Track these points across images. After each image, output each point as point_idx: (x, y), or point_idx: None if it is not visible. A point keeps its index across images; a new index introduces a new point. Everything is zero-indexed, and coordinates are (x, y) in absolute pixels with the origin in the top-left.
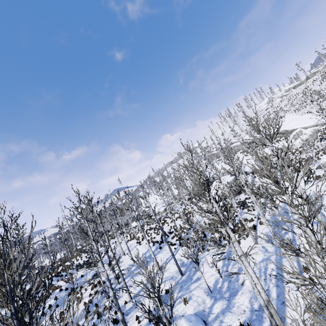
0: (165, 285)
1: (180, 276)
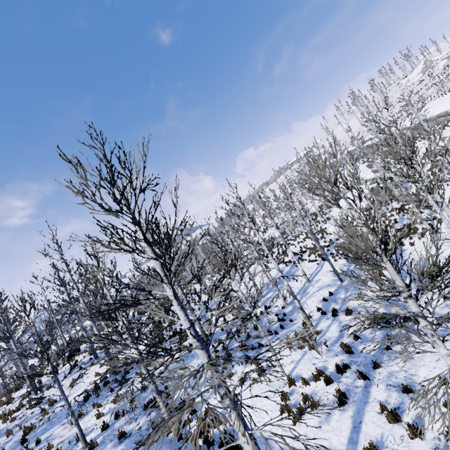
0: (323, 291)
1: (339, 283)
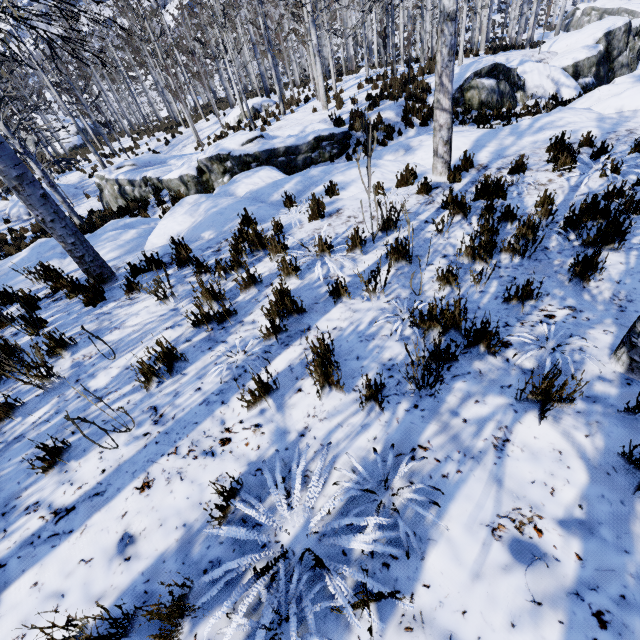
0: None
1: None
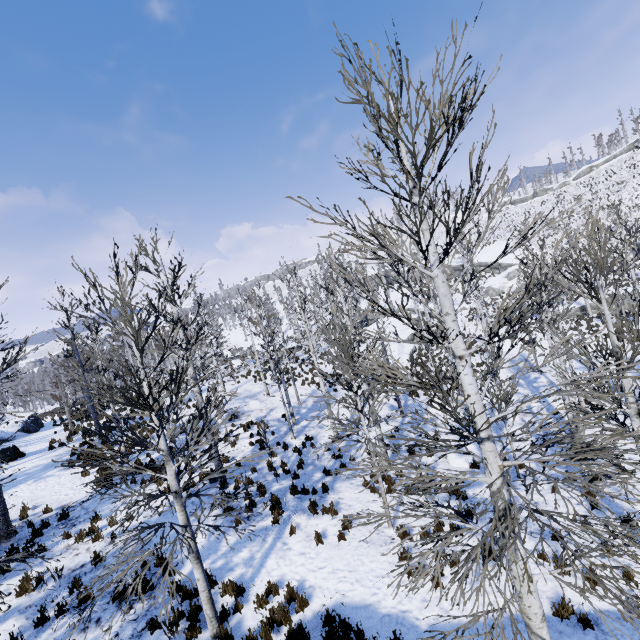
0: (384, 425)
1: (401, 418)
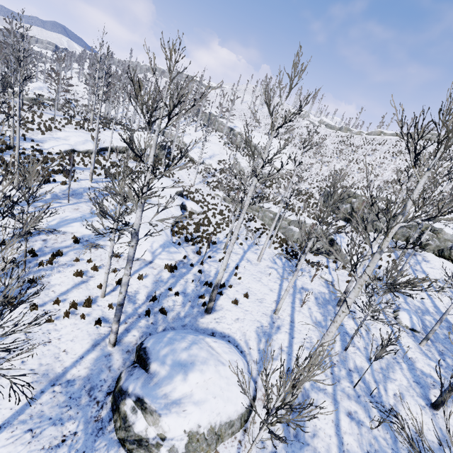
0: None
1: None
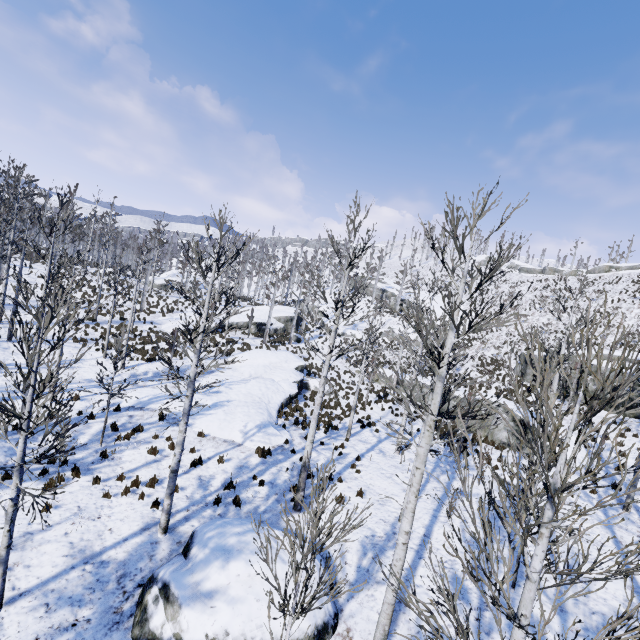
0: None
1: (5, 340)
